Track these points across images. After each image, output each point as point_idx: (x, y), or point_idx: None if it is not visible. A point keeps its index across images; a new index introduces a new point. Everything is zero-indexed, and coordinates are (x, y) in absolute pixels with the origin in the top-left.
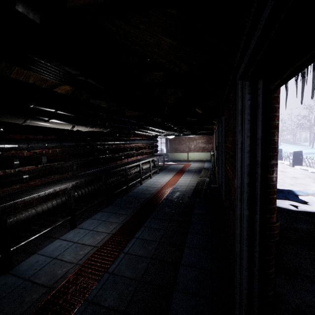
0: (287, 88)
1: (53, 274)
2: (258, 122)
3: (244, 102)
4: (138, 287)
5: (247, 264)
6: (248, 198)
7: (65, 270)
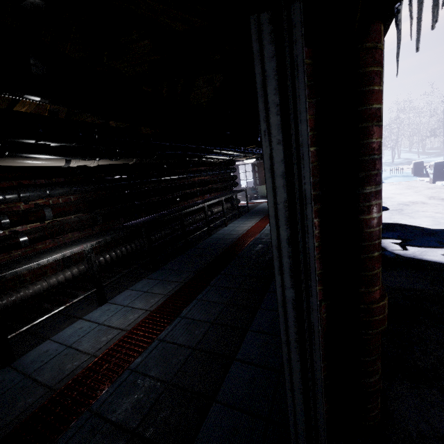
0: (400, 25)
1: (60, 369)
2: (298, 106)
3: (265, 64)
4: (164, 393)
5: (301, 381)
6: (292, 266)
7: (76, 365)
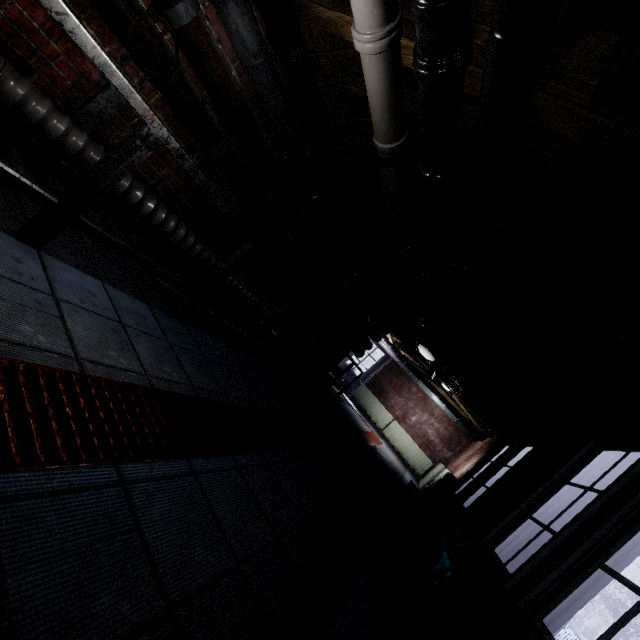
0: None
1: None
2: None
3: None
4: None
5: None
6: None
7: None
